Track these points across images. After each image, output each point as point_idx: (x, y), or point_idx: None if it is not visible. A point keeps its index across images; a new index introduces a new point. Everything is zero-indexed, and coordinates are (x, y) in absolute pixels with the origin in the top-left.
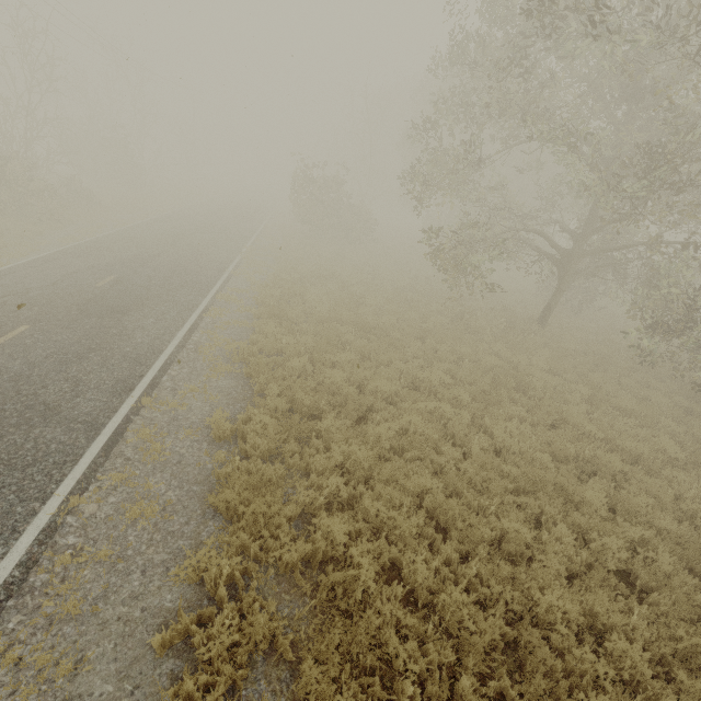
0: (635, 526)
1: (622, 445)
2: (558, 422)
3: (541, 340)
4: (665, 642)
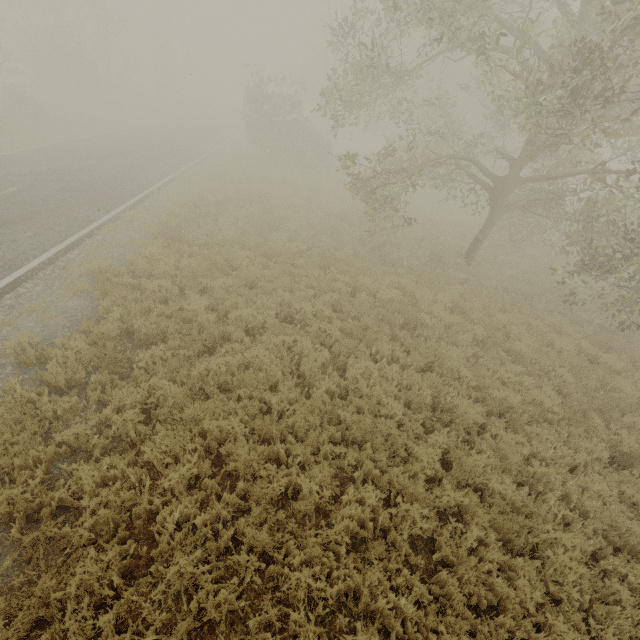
0: (462, 488)
1: (494, 394)
2: (433, 364)
3: (461, 275)
4: (429, 632)
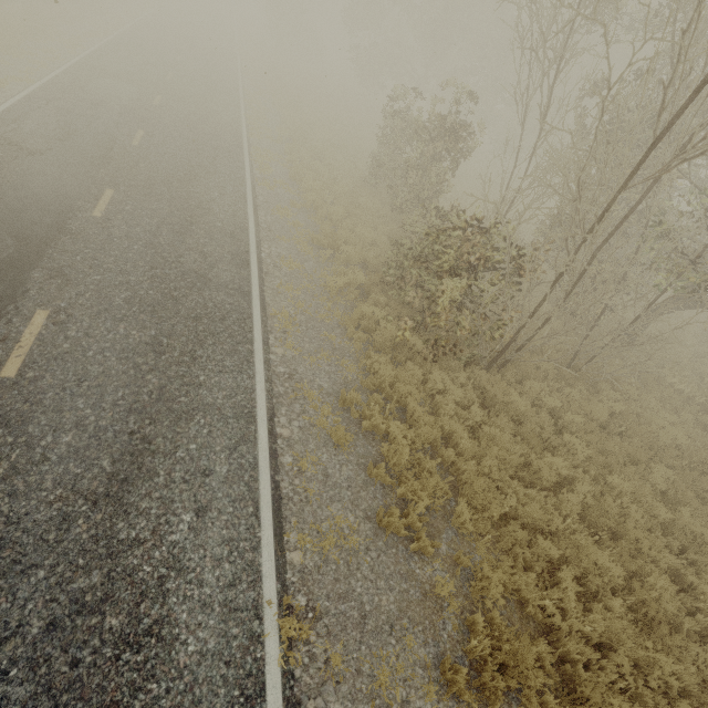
0: None
1: None
2: None
3: None
4: None
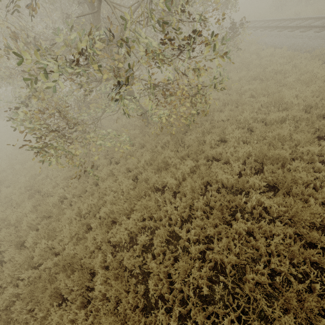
0: None
1: None
2: None
3: None
4: None
